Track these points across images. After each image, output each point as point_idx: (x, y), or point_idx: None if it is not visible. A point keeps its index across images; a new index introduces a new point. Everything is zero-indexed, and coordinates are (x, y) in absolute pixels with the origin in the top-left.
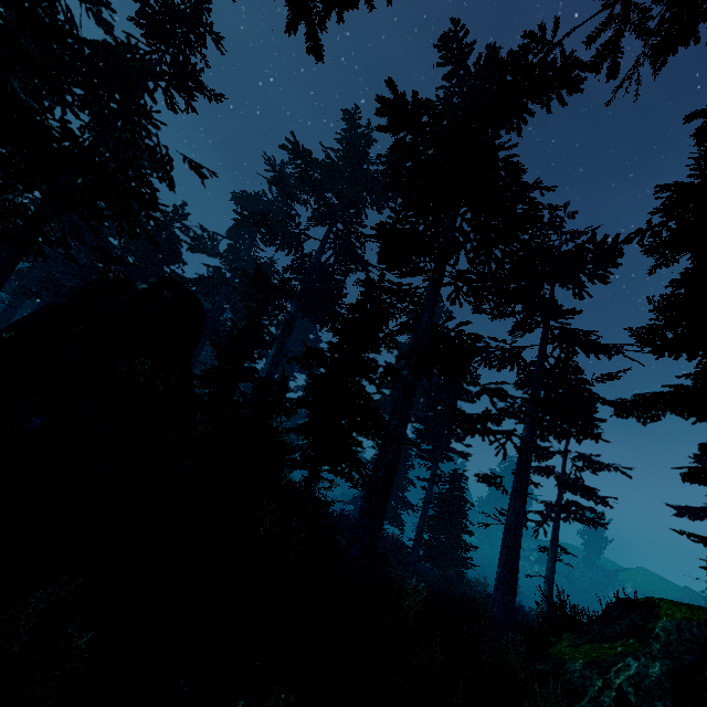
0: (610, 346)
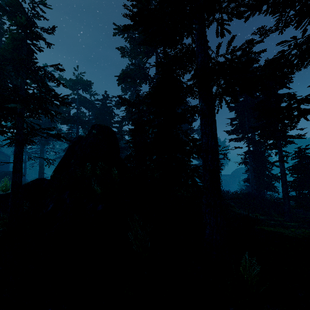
0: None
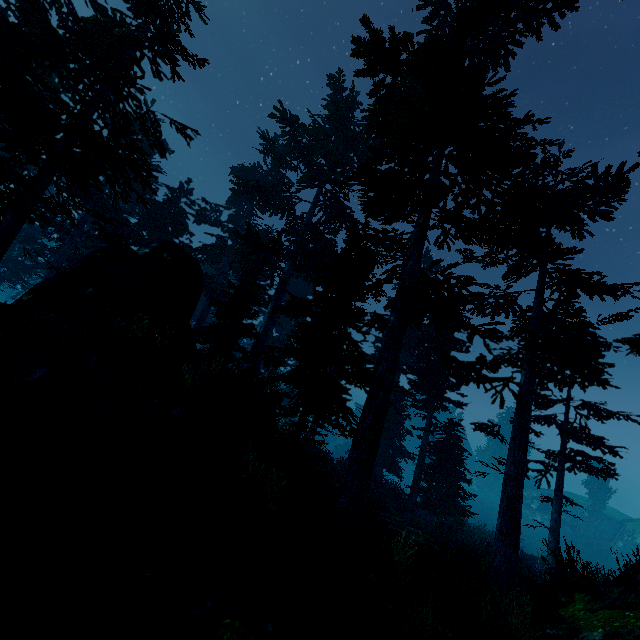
0: (617, 285)
